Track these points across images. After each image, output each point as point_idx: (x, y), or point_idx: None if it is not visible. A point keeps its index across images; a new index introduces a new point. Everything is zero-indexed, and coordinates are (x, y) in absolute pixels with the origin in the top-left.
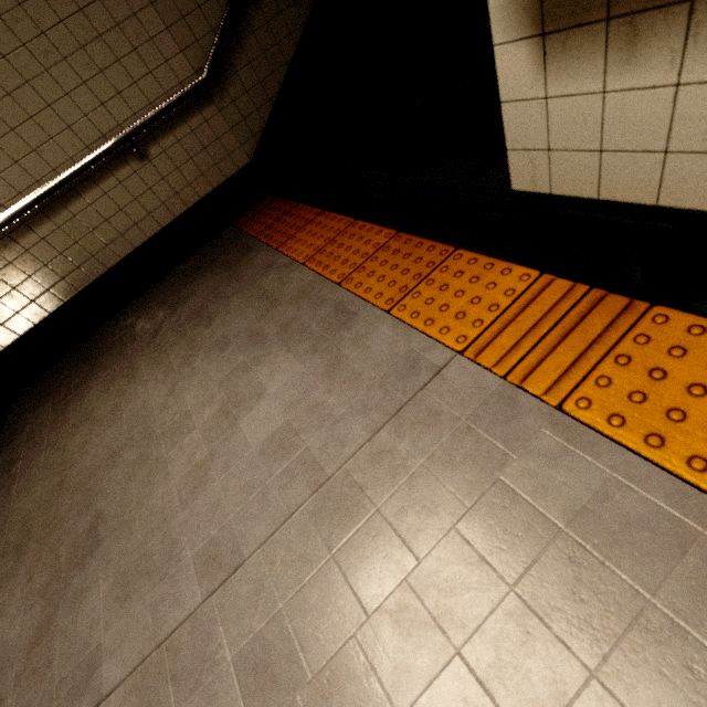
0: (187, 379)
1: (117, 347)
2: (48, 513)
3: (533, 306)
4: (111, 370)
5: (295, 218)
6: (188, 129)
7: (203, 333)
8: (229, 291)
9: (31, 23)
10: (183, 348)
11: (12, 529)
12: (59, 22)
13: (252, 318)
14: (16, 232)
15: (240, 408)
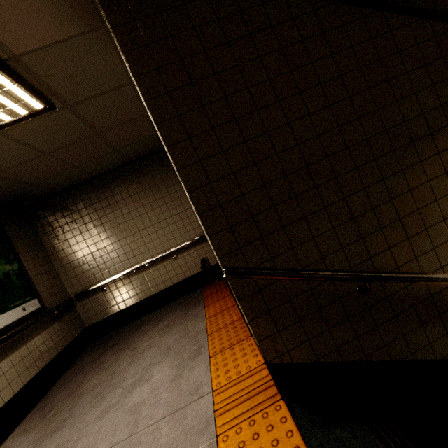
0: (137, 360)
1: (132, 333)
2: (61, 404)
3: (249, 379)
4: (122, 344)
5: (221, 293)
6: (195, 250)
7: (157, 339)
8: (178, 322)
9: (157, 220)
10: (147, 344)
11: (49, 407)
12: (164, 219)
13: (174, 340)
14: (124, 278)
15: (139, 383)
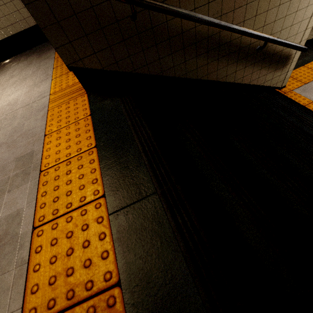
0: (1, 86)
1: None
2: None
3: (72, 87)
4: None
5: None
6: None
7: (17, 73)
8: (33, 62)
9: None
10: (9, 77)
11: None
12: None
13: (29, 73)
14: None
15: (4, 96)
